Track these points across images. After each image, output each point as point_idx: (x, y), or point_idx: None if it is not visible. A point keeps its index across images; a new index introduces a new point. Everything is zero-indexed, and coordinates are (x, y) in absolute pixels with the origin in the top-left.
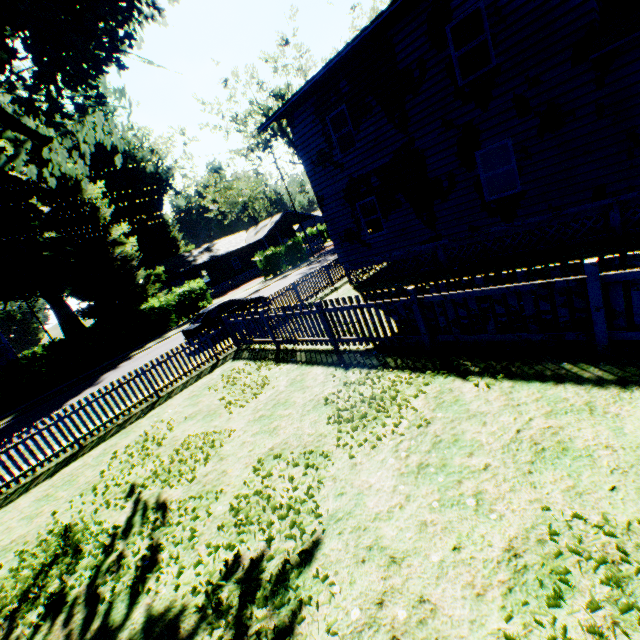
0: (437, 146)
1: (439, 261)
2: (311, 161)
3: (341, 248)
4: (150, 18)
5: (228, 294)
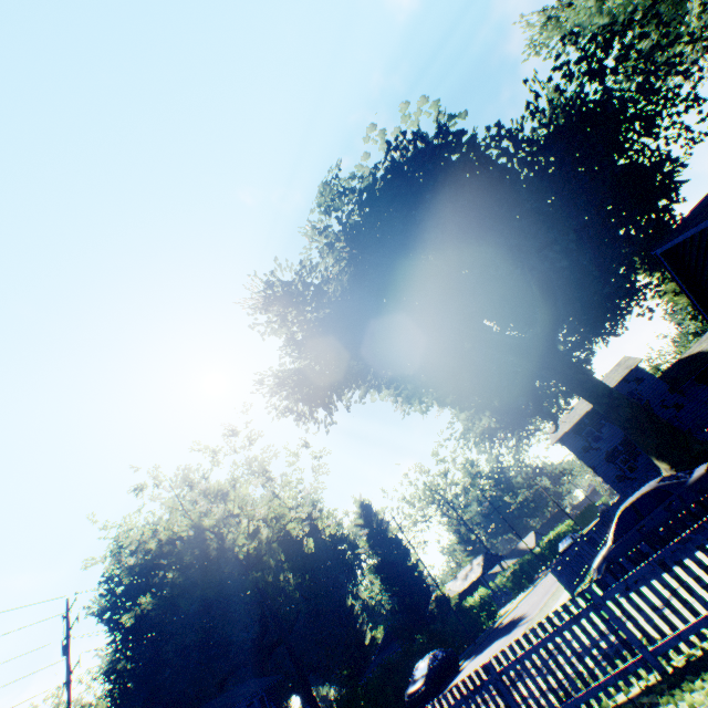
0: None
1: None
2: (579, 452)
3: (618, 488)
4: None
5: None
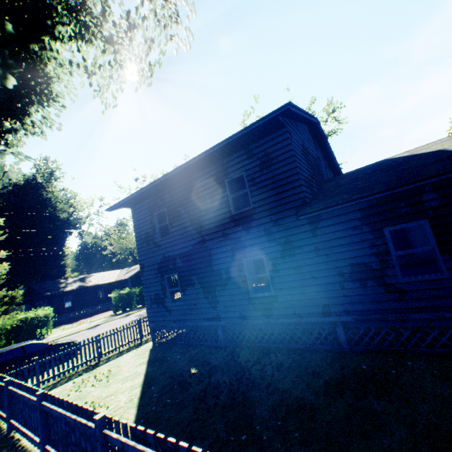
0: (219, 248)
1: (219, 338)
2: (141, 238)
3: (150, 308)
4: (33, 133)
5: (78, 321)
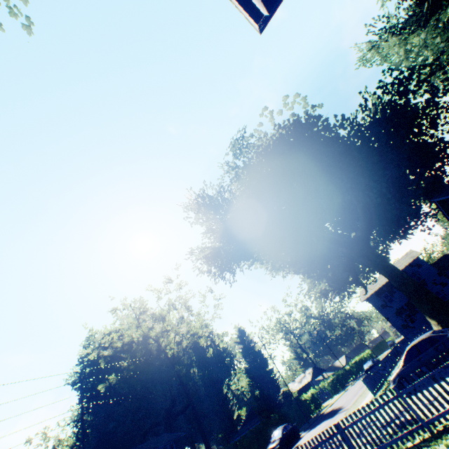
0: None
1: None
2: (379, 308)
3: (402, 332)
4: None
5: None
